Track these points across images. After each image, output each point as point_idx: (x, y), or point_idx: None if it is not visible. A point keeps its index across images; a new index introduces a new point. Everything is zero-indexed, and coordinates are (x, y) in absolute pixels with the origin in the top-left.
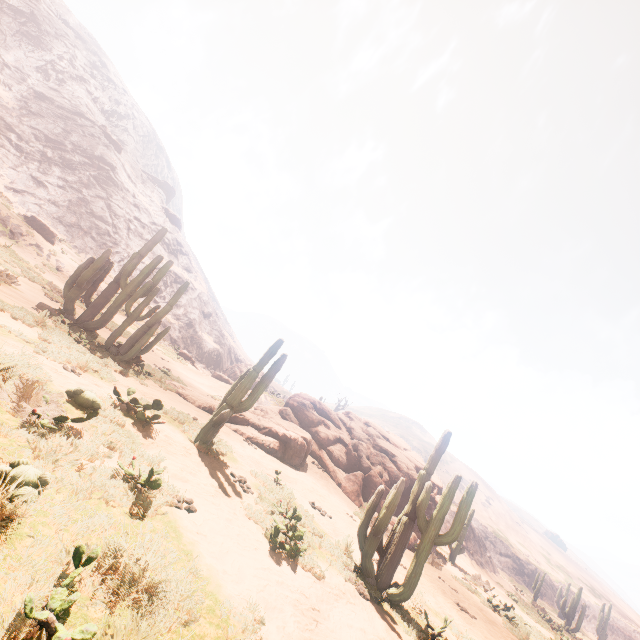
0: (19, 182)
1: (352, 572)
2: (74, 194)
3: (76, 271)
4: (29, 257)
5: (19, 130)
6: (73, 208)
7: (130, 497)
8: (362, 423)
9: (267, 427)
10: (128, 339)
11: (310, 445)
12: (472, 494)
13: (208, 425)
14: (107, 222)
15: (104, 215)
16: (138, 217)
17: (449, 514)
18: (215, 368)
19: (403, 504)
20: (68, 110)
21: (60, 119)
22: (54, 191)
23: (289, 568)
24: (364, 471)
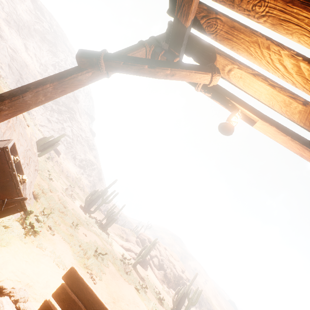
0: (43, 121)
1: (170, 309)
2: (60, 125)
3: (90, 194)
4: (56, 168)
5: None
6: (59, 132)
7: (143, 290)
8: (163, 247)
9: (137, 253)
10: (105, 222)
11: (150, 260)
12: (201, 292)
13: (136, 262)
14: (70, 137)
15: (69, 134)
16: (81, 134)
17: None
18: None
19: (176, 285)
20: None
21: None
22: (54, 124)
23: (162, 307)
24: (164, 270)
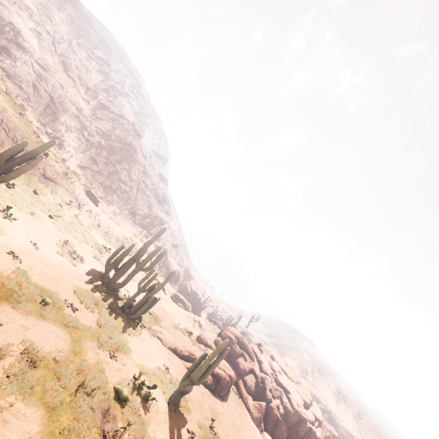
0: (84, 161)
1: None
2: (112, 167)
3: (114, 253)
4: (85, 220)
5: (89, 129)
6: (110, 176)
7: None
8: (269, 355)
9: None
10: (136, 304)
11: (233, 381)
12: None
13: (178, 392)
14: (127, 184)
15: (126, 180)
16: (144, 180)
17: (326, 432)
18: (175, 283)
19: (292, 434)
20: (116, 114)
21: (111, 120)
22: (101, 166)
23: None
24: (267, 402)
